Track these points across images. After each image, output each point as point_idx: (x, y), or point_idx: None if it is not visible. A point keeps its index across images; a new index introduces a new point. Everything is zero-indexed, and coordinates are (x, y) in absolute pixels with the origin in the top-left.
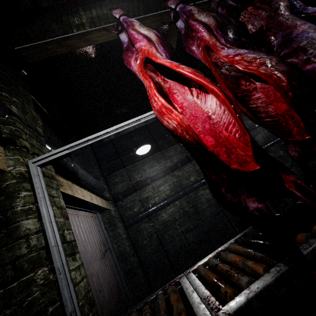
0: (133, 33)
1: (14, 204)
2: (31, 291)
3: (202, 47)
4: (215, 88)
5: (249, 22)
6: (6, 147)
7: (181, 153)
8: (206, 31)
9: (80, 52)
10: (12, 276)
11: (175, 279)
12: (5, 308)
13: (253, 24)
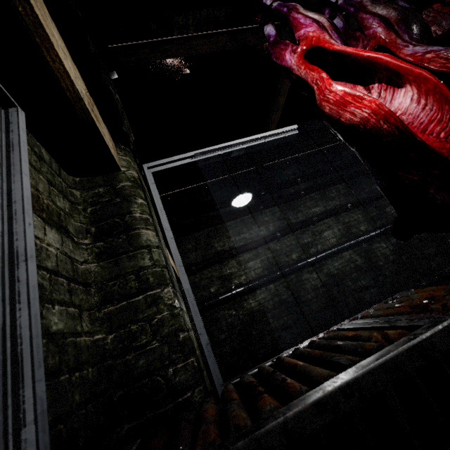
0: (297, 17)
1: (132, 209)
2: (159, 308)
3: (371, 49)
4: (423, 71)
5: (434, 23)
6: (117, 145)
7: (281, 219)
8: (383, 26)
9: (175, 63)
10: (136, 288)
11: (329, 329)
12: (130, 323)
13: (439, 25)
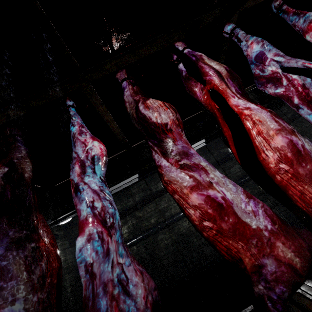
0: None
1: None
2: None
3: None
4: None
5: None
6: None
7: (145, 190)
8: None
9: None
10: None
11: None
12: None
13: None
